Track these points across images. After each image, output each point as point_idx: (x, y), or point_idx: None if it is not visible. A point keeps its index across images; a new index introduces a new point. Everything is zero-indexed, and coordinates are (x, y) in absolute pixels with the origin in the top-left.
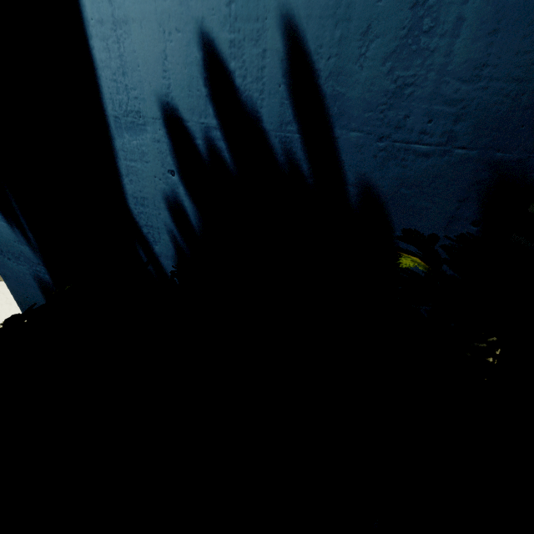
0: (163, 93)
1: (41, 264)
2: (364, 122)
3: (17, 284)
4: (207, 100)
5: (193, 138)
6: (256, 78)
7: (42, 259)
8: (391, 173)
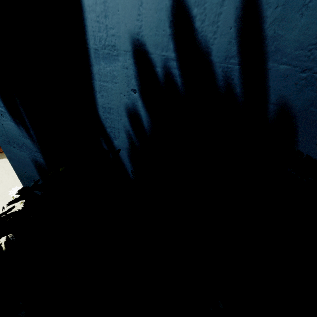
0: (135, 32)
1: (38, 152)
2: (293, 57)
3: (18, 163)
4: (169, 38)
5: (154, 67)
6: (212, 22)
7: (39, 148)
8: (306, 96)
